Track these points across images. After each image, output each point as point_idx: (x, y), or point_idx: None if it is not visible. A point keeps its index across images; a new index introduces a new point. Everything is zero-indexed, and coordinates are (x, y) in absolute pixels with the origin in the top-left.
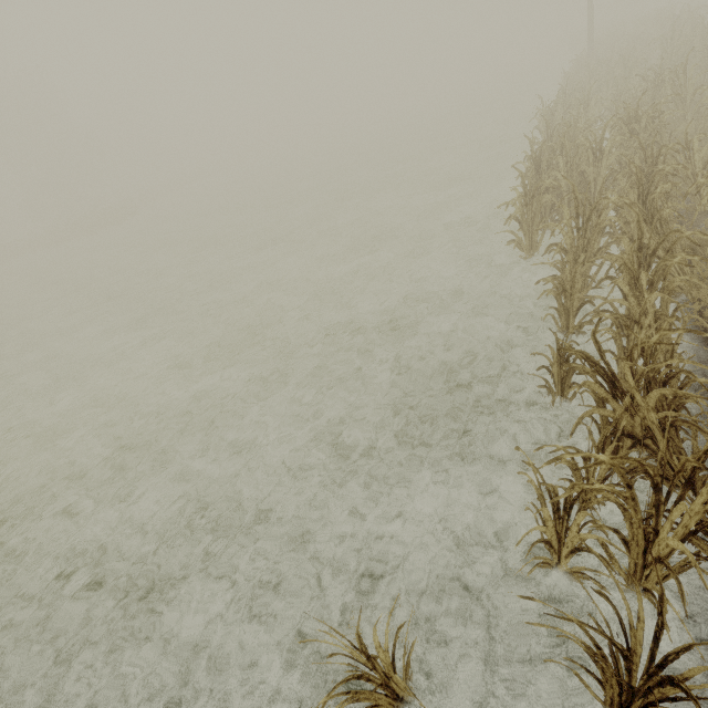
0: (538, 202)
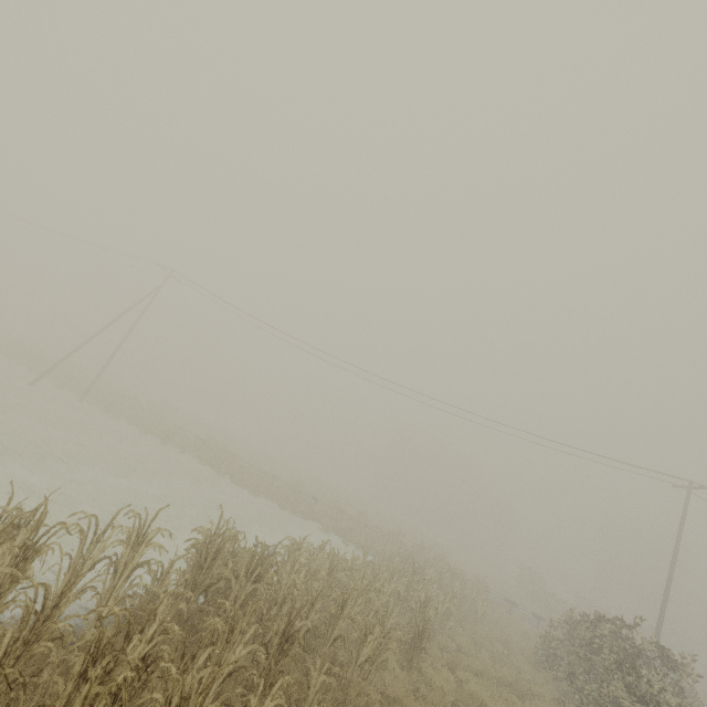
0: None
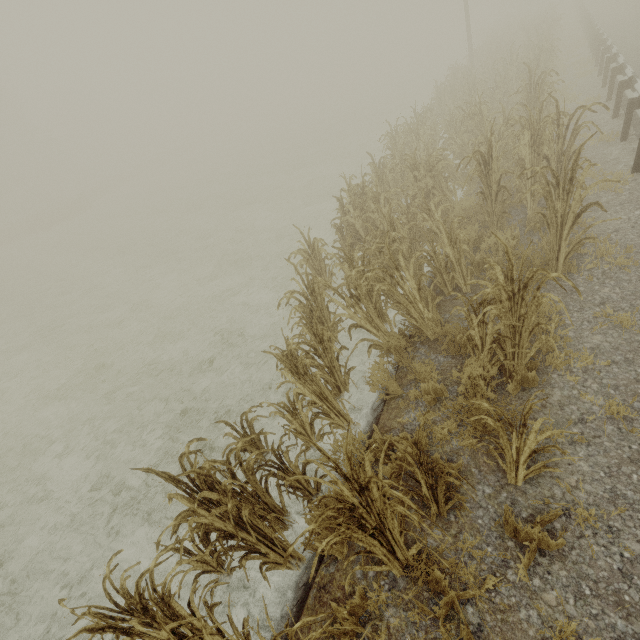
0: (319, 253)
